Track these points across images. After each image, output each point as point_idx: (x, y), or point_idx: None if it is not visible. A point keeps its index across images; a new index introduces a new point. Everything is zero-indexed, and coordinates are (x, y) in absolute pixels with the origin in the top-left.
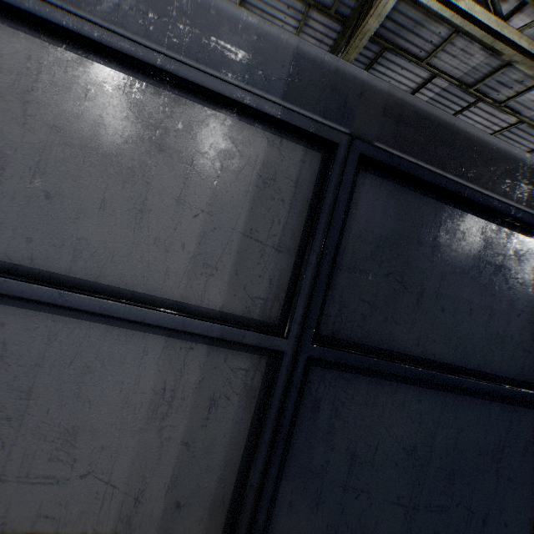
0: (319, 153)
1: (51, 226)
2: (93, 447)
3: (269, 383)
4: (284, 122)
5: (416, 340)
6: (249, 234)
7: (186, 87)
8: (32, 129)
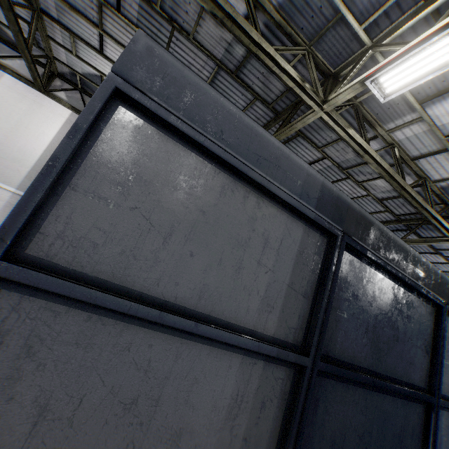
0: (325, 239)
1: (190, 275)
2: (189, 445)
3: (293, 388)
4: (315, 221)
5: (365, 356)
6: (291, 285)
7: (269, 194)
8: (190, 211)
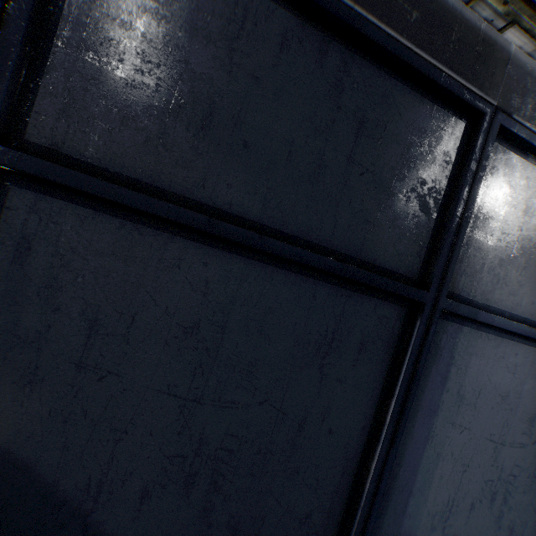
0: None
1: None
2: None
3: None
4: None
5: (201, 179)
6: None
7: None
8: None
